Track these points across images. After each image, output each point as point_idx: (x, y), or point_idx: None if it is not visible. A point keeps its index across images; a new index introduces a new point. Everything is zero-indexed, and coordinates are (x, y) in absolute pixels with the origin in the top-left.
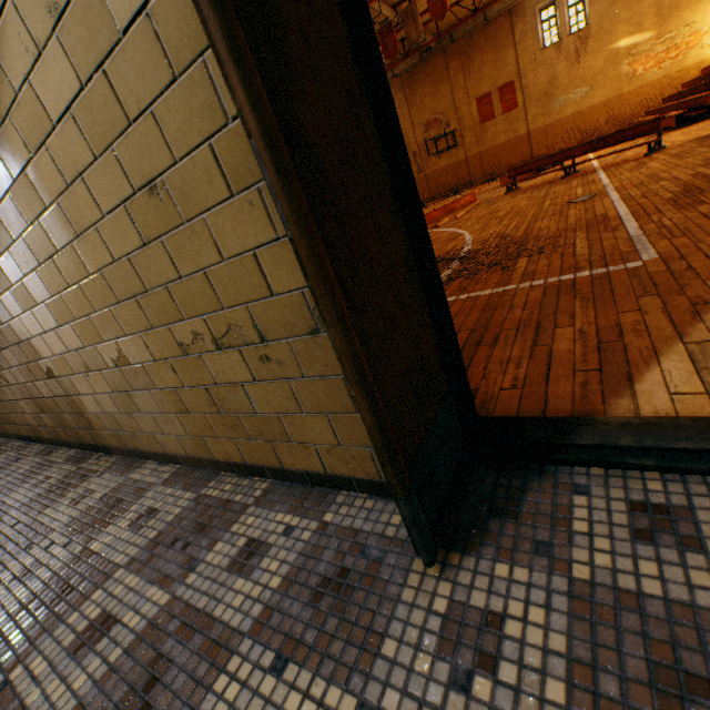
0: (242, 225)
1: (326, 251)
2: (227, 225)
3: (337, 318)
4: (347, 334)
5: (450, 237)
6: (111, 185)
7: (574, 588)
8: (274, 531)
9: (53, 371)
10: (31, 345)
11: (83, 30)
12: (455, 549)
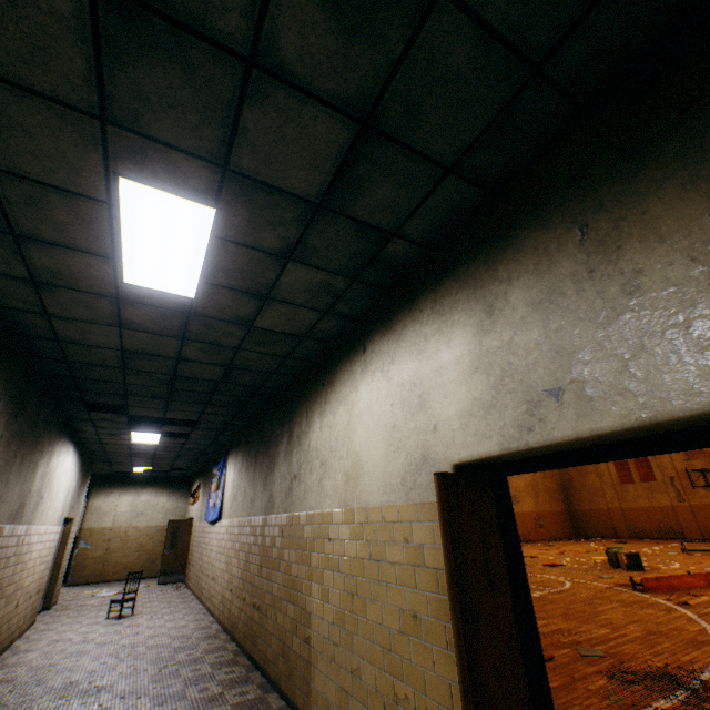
0: (448, 665)
1: None
2: (442, 659)
3: None
4: None
5: (694, 638)
6: (398, 598)
7: None
8: None
9: (311, 639)
10: (309, 615)
11: (413, 552)
12: None
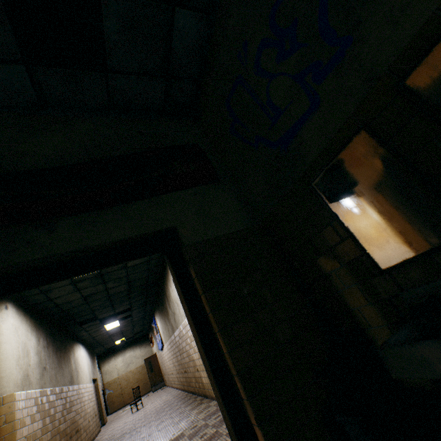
0: None
1: None
2: None
3: None
4: None
5: None
6: None
7: None
8: None
9: (198, 369)
10: (195, 361)
11: None
12: None
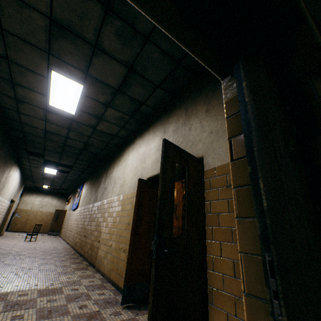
0: None
1: (133, 243)
2: None
3: (129, 251)
4: (129, 254)
5: None
6: (126, 220)
7: (134, 317)
8: (108, 294)
9: (100, 240)
10: (101, 233)
11: (132, 206)
12: (127, 308)
